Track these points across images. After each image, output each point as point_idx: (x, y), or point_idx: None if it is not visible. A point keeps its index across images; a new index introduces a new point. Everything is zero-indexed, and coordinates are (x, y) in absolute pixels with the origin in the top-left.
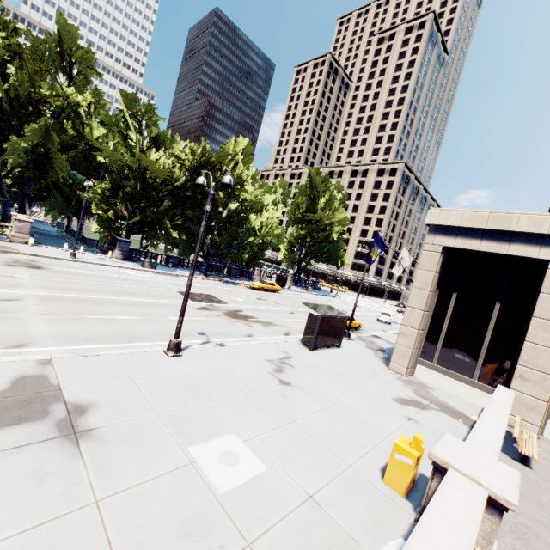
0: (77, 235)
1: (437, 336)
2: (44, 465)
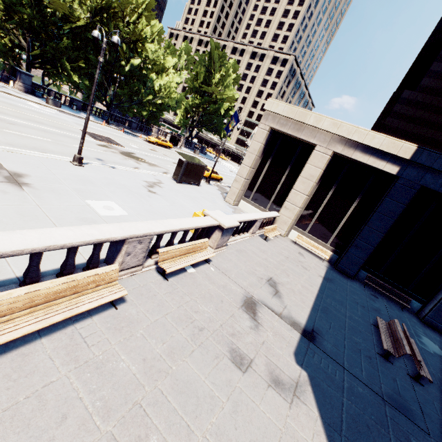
0: None
1: (255, 184)
2: (4, 189)
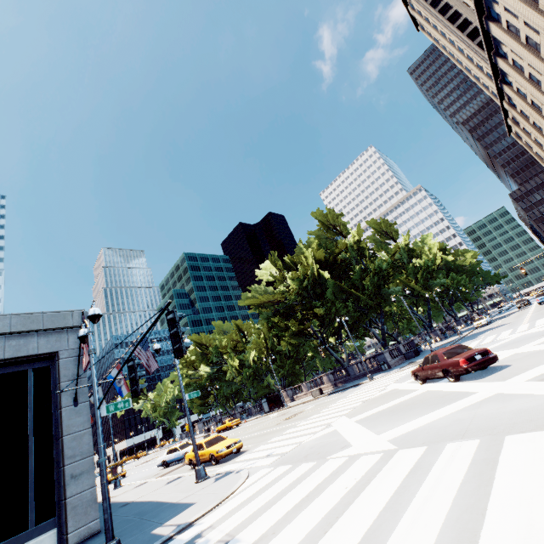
0: None
1: None
2: None
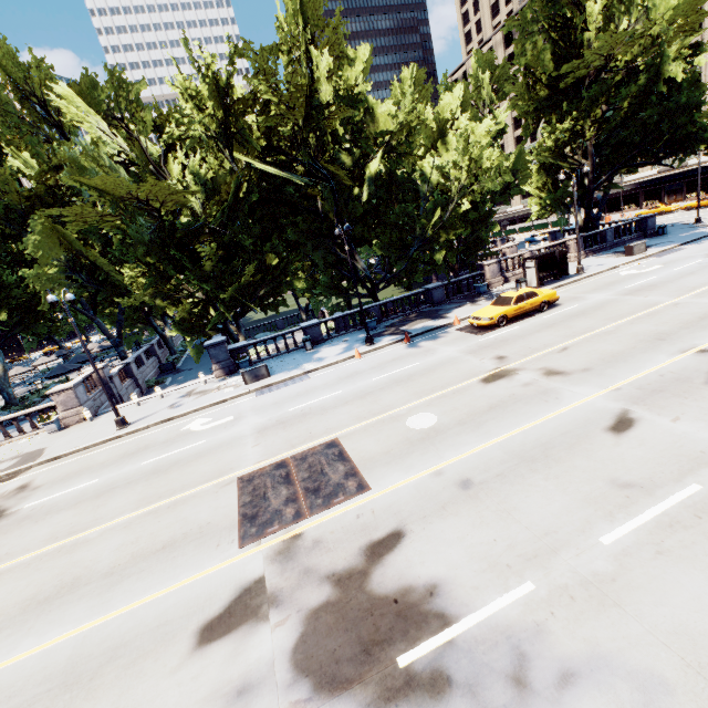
0: (105, 391)
1: None
2: None
